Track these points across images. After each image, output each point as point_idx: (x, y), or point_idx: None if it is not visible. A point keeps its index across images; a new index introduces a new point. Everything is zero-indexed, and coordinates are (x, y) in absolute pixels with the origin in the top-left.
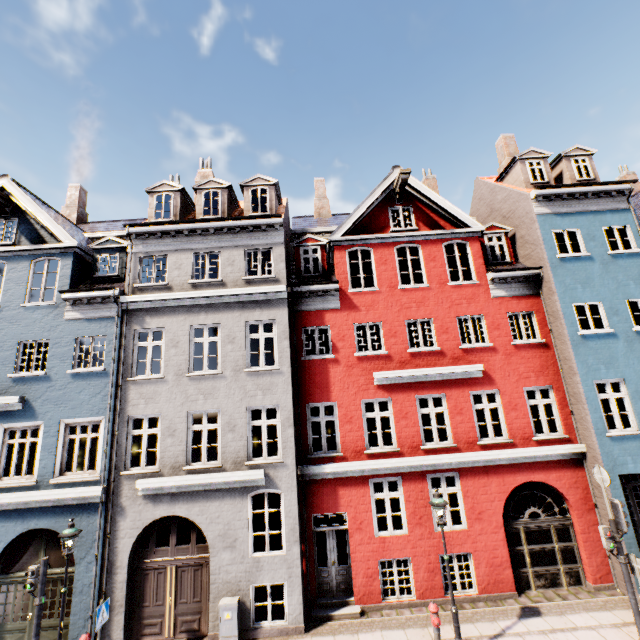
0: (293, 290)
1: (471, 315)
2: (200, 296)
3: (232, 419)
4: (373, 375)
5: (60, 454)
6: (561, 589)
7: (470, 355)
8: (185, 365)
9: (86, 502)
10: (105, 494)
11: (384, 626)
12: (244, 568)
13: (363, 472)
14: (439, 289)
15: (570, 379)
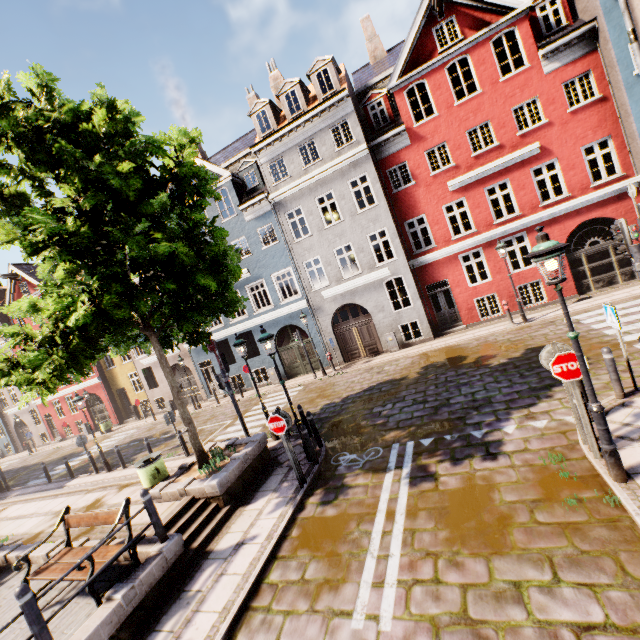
0: (372, 145)
1: (525, 101)
2: (313, 176)
3: (359, 245)
4: (447, 185)
5: (278, 291)
6: (616, 285)
7: (527, 138)
8: (321, 224)
9: (301, 309)
10: (308, 303)
11: (481, 327)
12: (392, 319)
13: (453, 252)
14: (492, 90)
15: (626, 122)
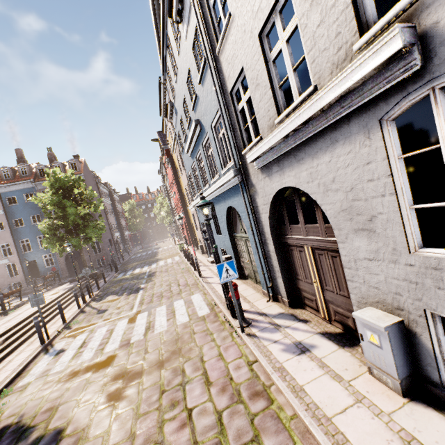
0: None
1: None
2: None
3: None
4: None
5: (219, 152)
6: None
7: None
8: None
9: (234, 185)
10: (240, 176)
11: None
12: (401, 273)
13: None
14: None
15: None
